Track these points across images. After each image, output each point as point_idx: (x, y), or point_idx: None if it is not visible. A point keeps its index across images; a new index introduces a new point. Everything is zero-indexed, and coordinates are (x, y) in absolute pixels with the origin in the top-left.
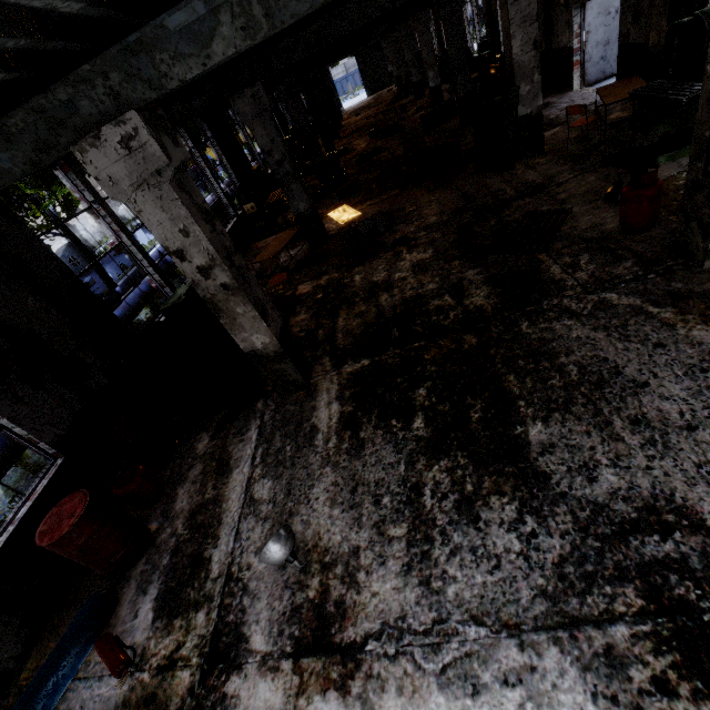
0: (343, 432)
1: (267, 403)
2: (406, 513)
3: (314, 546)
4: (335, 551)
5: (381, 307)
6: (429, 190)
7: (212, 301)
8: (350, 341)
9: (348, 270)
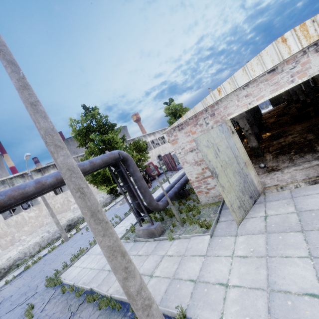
0: (273, 158)
1: (253, 160)
2: (288, 160)
3: (269, 166)
4: (274, 165)
5: (282, 144)
6: (298, 124)
7: (246, 136)
8: (273, 150)
9: (271, 142)
